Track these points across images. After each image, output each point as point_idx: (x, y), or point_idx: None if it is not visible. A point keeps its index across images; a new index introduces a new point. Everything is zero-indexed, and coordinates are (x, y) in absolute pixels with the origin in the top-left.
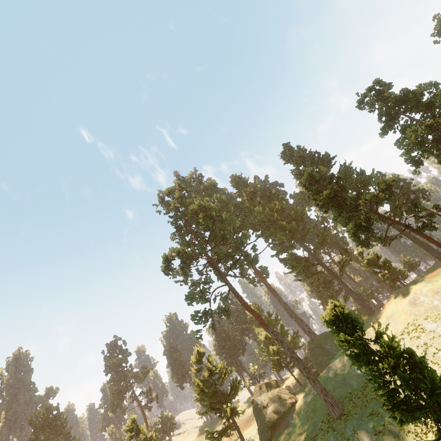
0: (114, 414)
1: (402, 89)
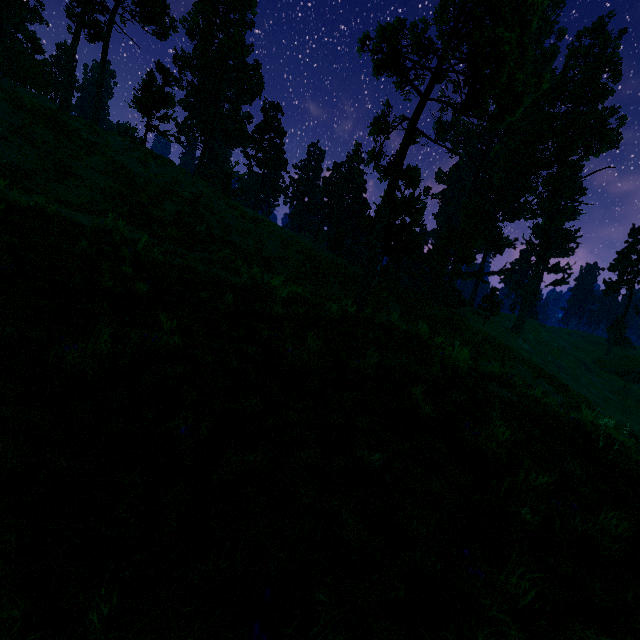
0: (193, 73)
1: None
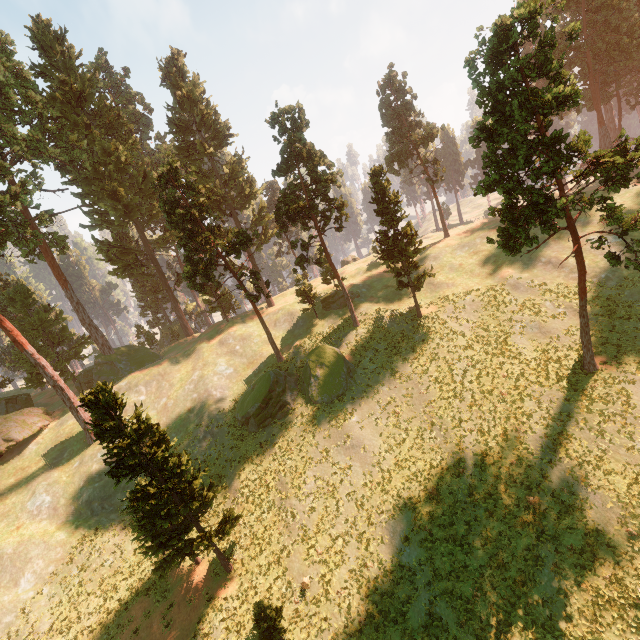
0: None
1: (311, 143)
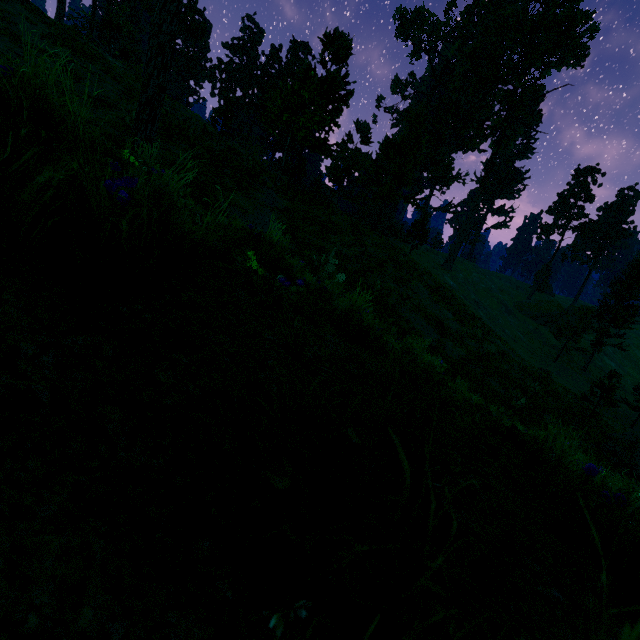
0: None
1: (633, 213)
